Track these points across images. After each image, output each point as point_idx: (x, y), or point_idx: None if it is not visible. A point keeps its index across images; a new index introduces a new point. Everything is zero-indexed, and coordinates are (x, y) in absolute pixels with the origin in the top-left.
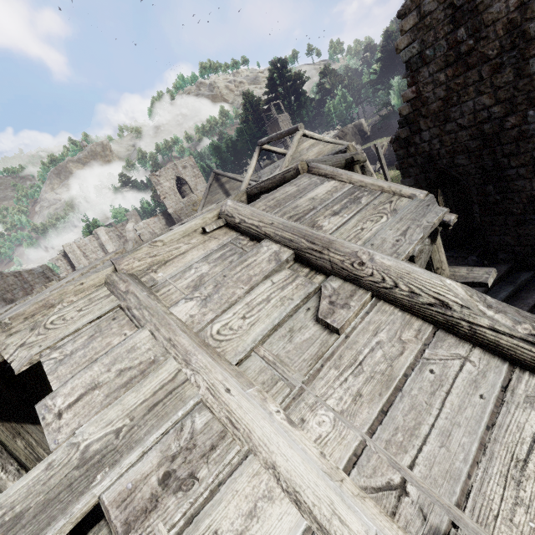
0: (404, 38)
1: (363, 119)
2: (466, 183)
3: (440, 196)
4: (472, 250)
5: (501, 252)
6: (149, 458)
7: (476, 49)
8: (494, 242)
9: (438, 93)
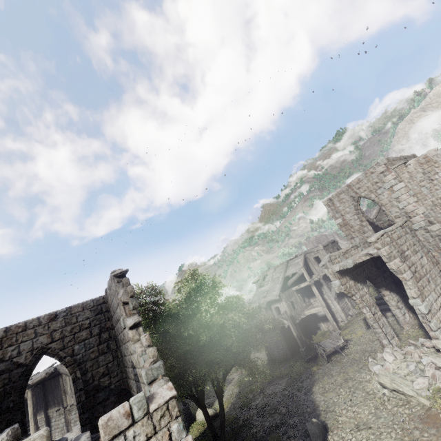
0: None
1: None
2: None
3: None
4: None
5: None
6: (267, 283)
7: None
8: None
9: None
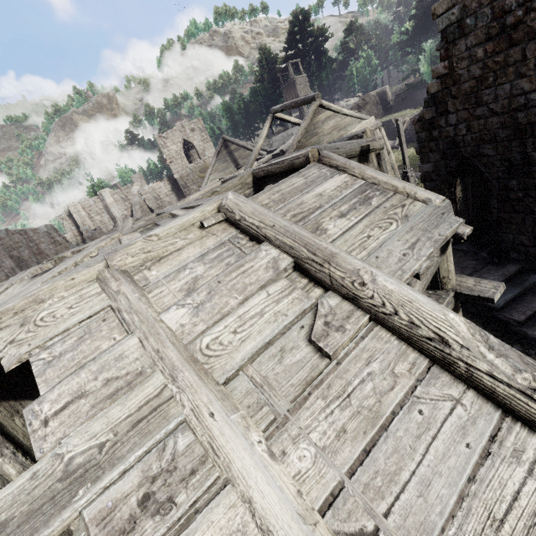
0: (443, 1)
1: (387, 87)
2: (488, 175)
3: (459, 186)
4: (484, 246)
5: (514, 252)
6: (130, 477)
7: (524, 22)
8: (508, 241)
9: (473, 71)
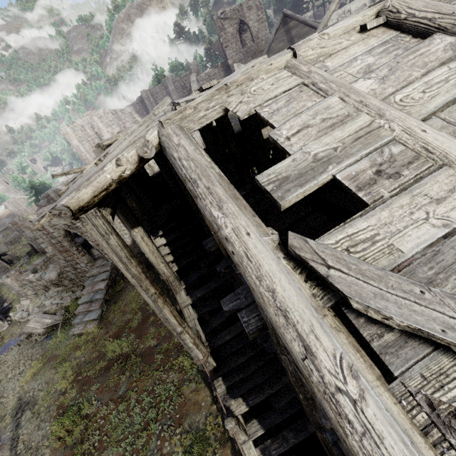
0: None
1: None
2: None
3: None
4: None
5: None
6: (362, 163)
7: None
8: None
9: None
